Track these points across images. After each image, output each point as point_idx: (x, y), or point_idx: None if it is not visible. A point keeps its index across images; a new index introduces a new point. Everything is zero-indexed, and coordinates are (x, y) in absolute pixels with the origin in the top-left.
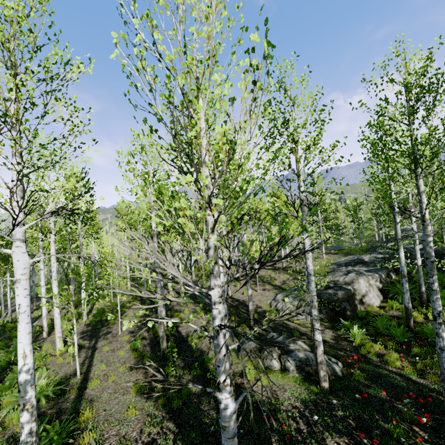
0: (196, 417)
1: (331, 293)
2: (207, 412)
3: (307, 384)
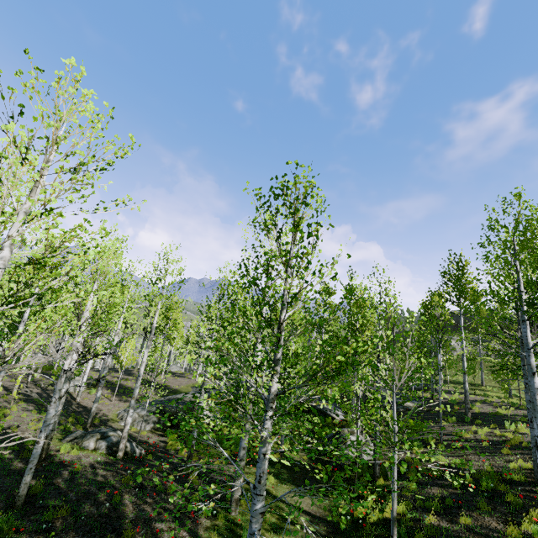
0: (6, 467)
1: (174, 406)
2: (17, 465)
3: (109, 456)
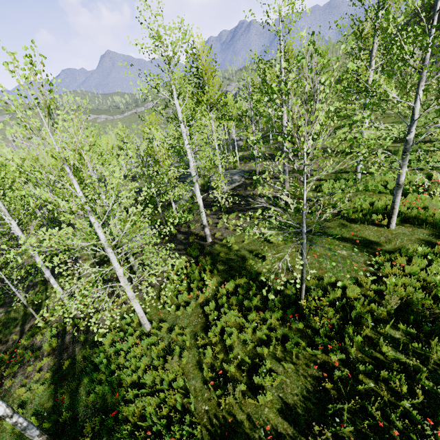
0: None
1: None
2: None
3: None
